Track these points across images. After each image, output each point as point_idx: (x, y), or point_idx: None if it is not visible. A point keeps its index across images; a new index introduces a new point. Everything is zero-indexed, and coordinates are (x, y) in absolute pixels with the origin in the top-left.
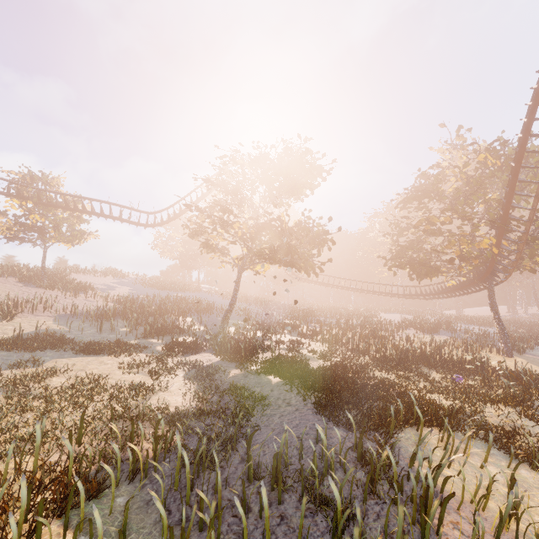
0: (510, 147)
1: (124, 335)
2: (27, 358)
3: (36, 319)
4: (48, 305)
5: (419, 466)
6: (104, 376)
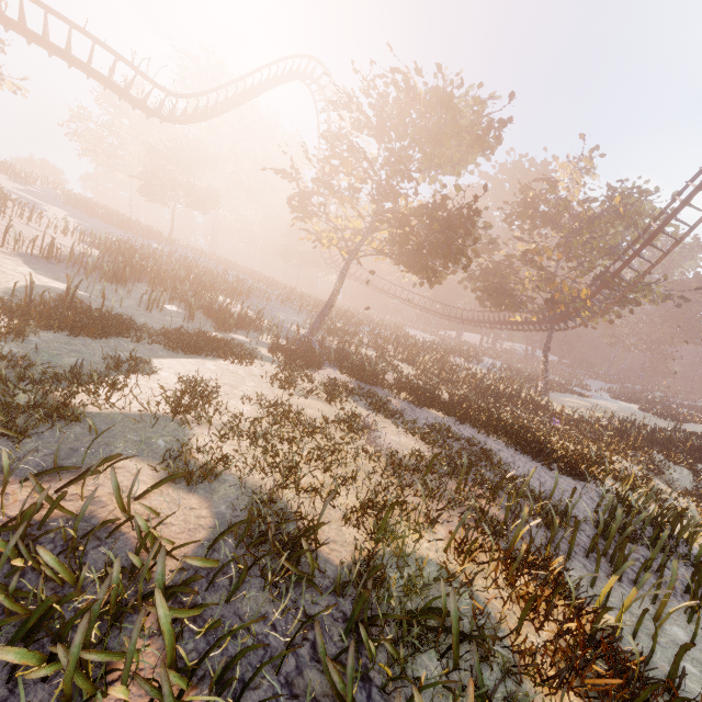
0: (635, 197)
1: (186, 320)
2: (107, 351)
3: None
4: None
5: (695, 517)
6: (275, 399)
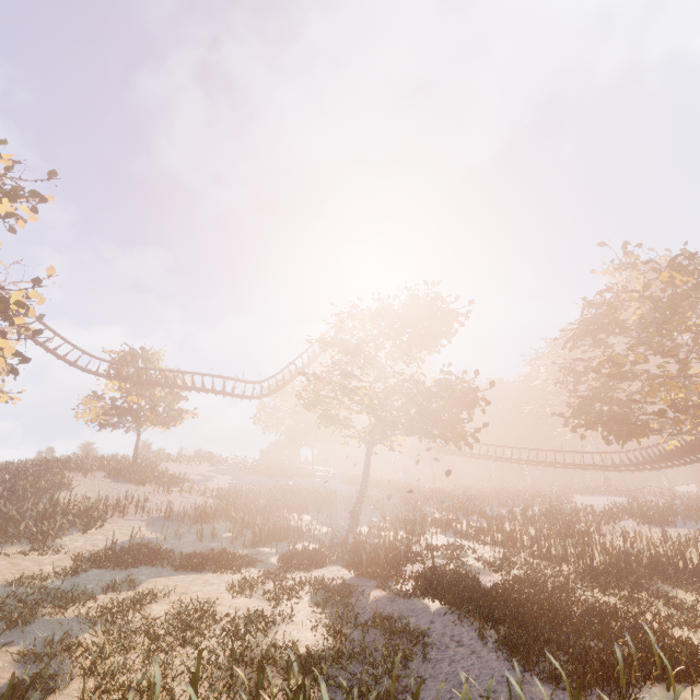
0: None
1: (228, 543)
2: (121, 577)
3: (127, 525)
4: (139, 505)
5: None
6: (212, 602)
